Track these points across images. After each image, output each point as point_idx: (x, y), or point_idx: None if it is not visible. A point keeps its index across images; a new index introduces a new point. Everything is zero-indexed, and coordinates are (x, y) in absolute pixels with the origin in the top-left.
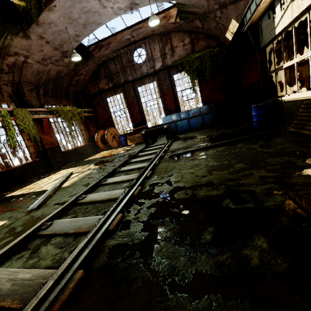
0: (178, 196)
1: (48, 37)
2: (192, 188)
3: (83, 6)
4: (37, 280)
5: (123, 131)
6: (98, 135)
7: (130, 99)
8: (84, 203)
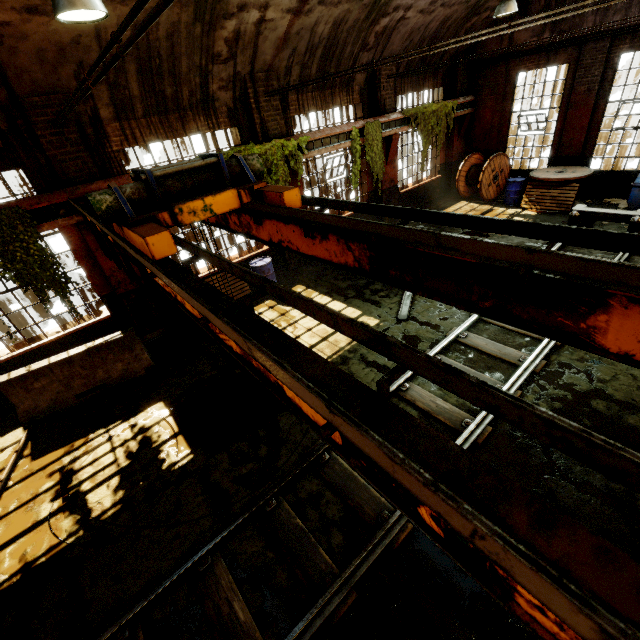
0: (596, 406)
1: None
2: (621, 405)
3: None
4: (456, 414)
5: (520, 164)
6: (465, 165)
7: (582, 88)
8: (467, 346)
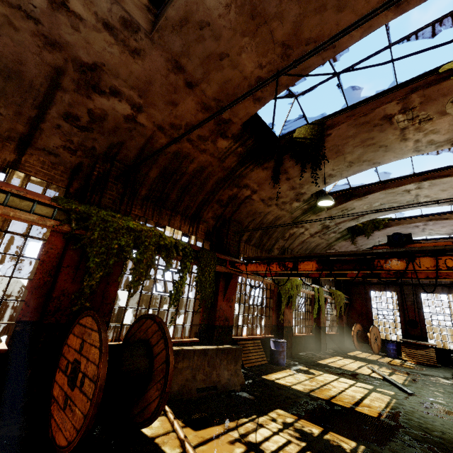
0: None
1: (359, 241)
2: None
3: (406, 230)
4: None
5: (385, 336)
6: (355, 328)
7: (408, 303)
8: None
